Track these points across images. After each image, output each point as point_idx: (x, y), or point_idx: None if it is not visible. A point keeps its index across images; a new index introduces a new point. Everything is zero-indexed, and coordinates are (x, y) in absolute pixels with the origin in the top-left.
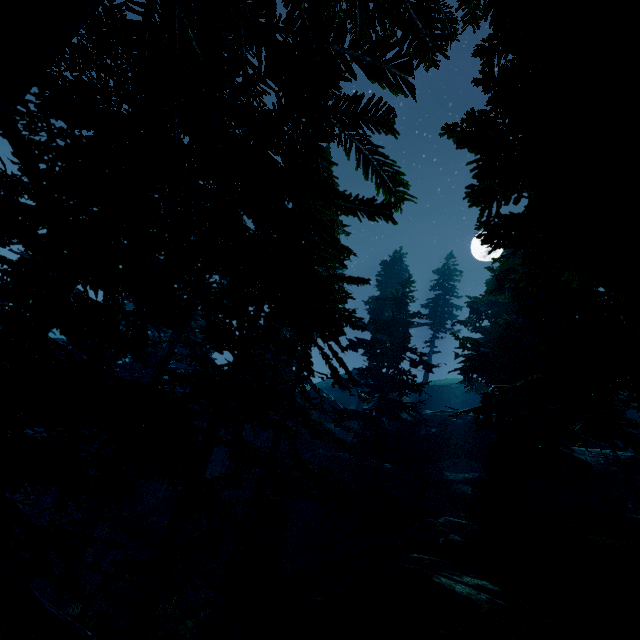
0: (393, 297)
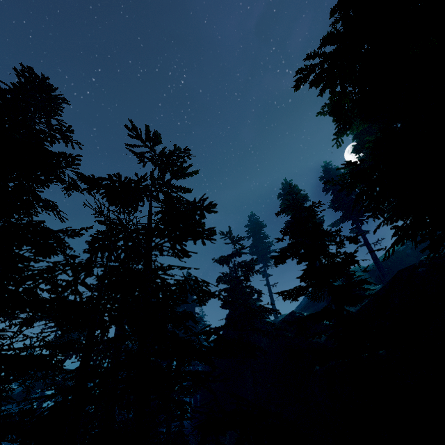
0: (287, 206)
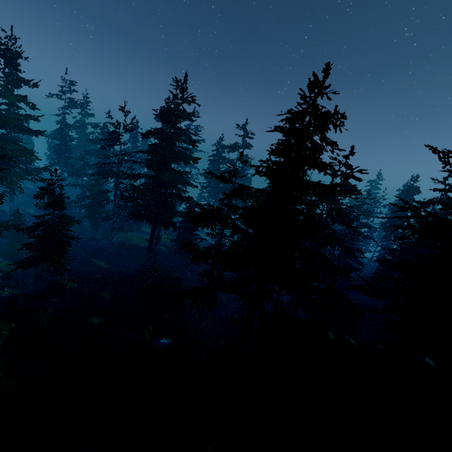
0: None
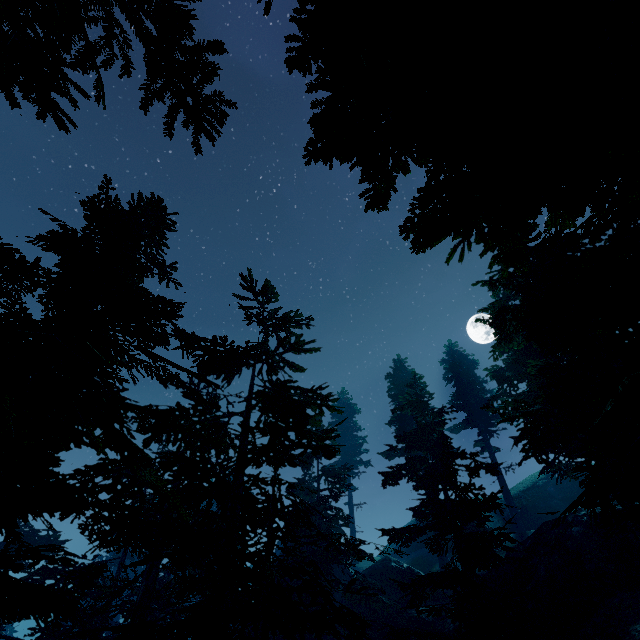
0: (408, 402)
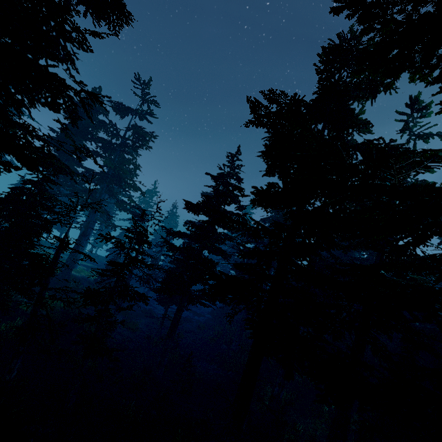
0: None
